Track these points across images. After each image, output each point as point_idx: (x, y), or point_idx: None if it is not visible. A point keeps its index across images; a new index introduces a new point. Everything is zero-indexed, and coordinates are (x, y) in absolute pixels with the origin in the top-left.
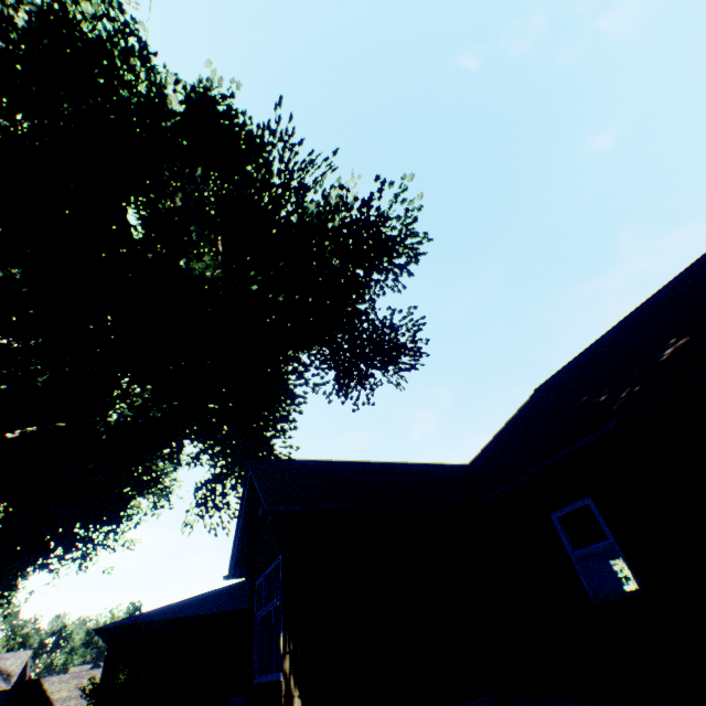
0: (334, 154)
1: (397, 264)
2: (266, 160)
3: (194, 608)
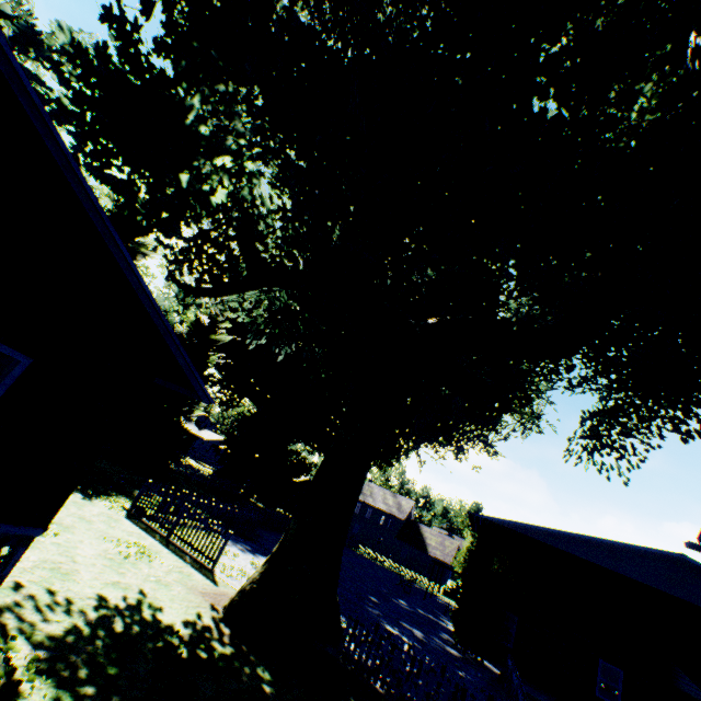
0: None
1: None
2: None
3: (559, 542)
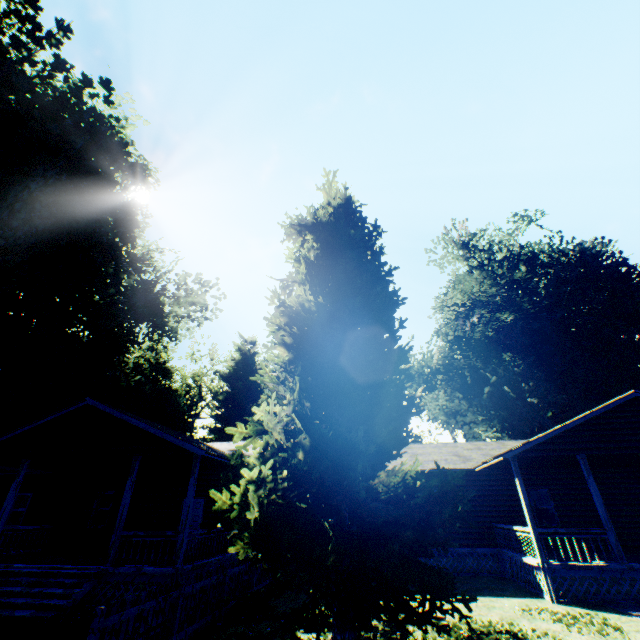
0: None
1: None
2: None
3: None
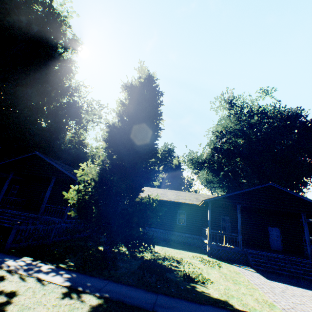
0: None
1: None
2: None
3: None
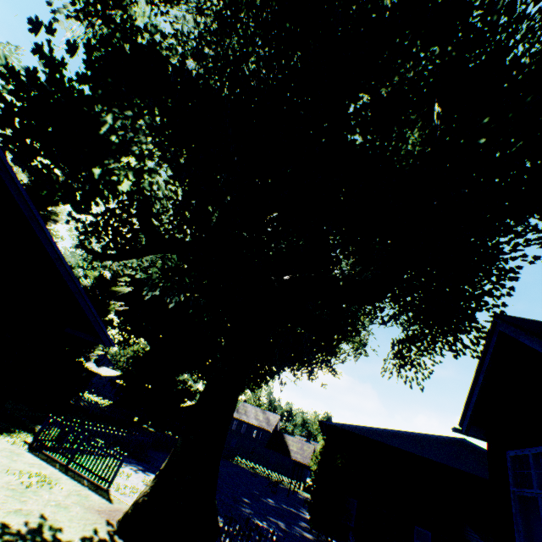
0: None
1: None
2: None
3: (383, 437)
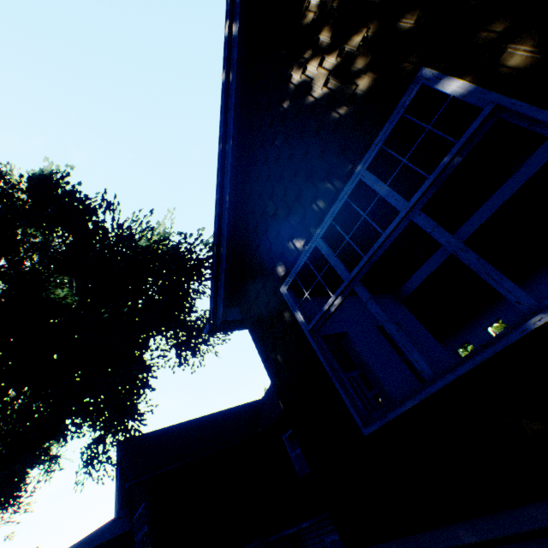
0: (151, 214)
1: (204, 279)
2: (101, 238)
3: (94, 541)
